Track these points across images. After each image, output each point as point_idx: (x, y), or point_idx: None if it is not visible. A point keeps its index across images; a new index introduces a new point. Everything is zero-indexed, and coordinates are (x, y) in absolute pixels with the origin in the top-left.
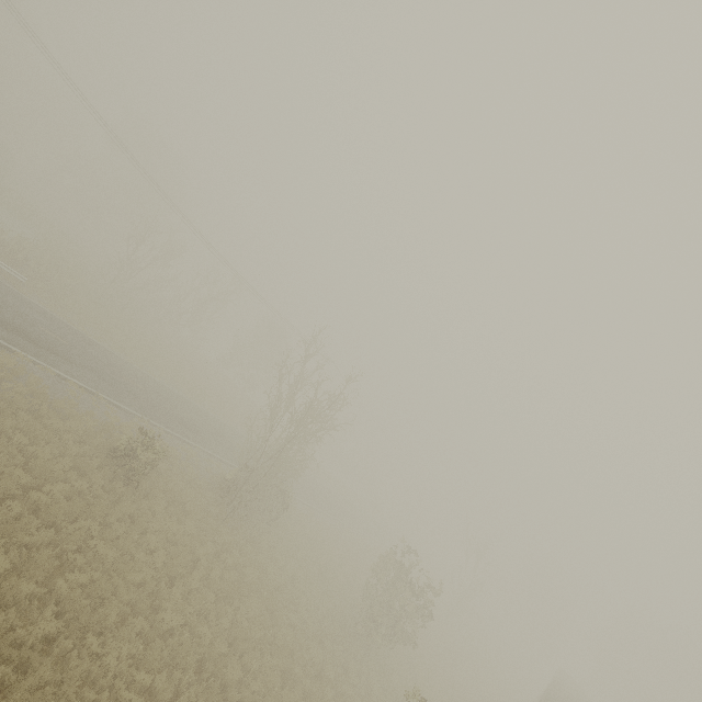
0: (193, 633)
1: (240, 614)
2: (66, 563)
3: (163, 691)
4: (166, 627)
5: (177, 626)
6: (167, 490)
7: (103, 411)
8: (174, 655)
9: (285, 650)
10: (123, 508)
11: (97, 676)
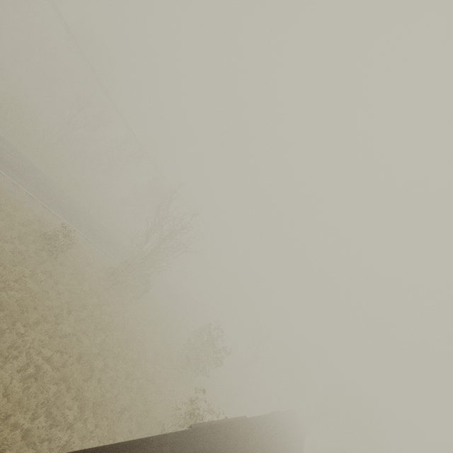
0: (78, 340)
1: (108, 339)
2: (7, 286)
3: (57, 362)
4: (63, 333)
5: (69, 334)
6: (74, 264)
7: (40, 211)
8: (66, 347)
9: (131, 362)
10: (46, 267)
11: (19, 345)
